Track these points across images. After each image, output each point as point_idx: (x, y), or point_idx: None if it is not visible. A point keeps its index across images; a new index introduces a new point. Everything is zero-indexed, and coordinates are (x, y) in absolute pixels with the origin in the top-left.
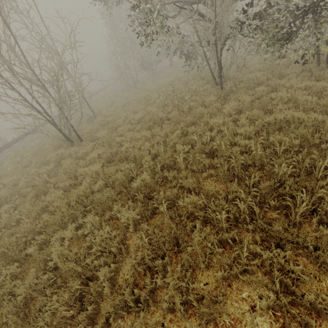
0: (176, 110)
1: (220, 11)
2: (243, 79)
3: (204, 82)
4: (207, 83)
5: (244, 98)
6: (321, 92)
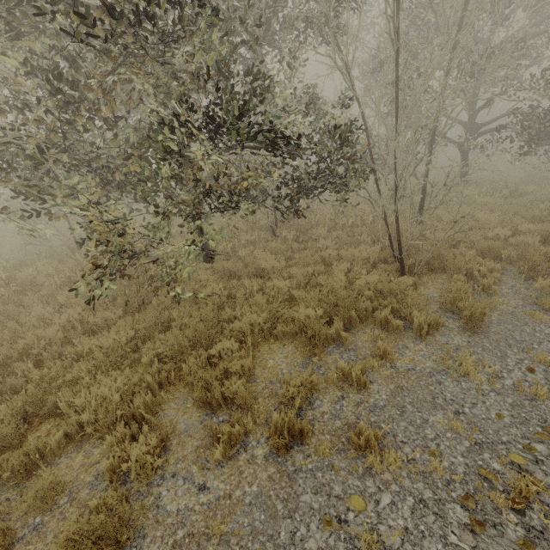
0: None
1: None
2: None
3: None
4: None
5: None
6: None
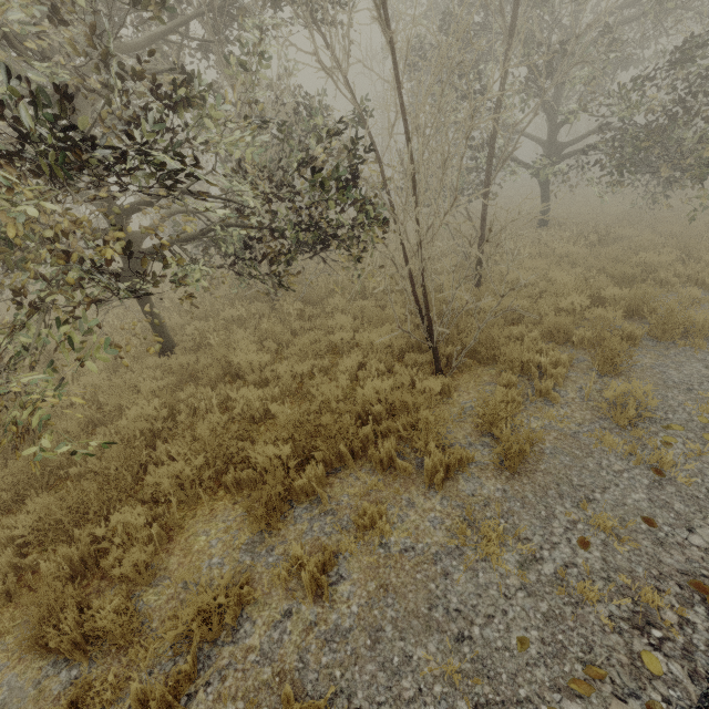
0: None
1: None
2: None
3: None
4: None
5: None
6: None
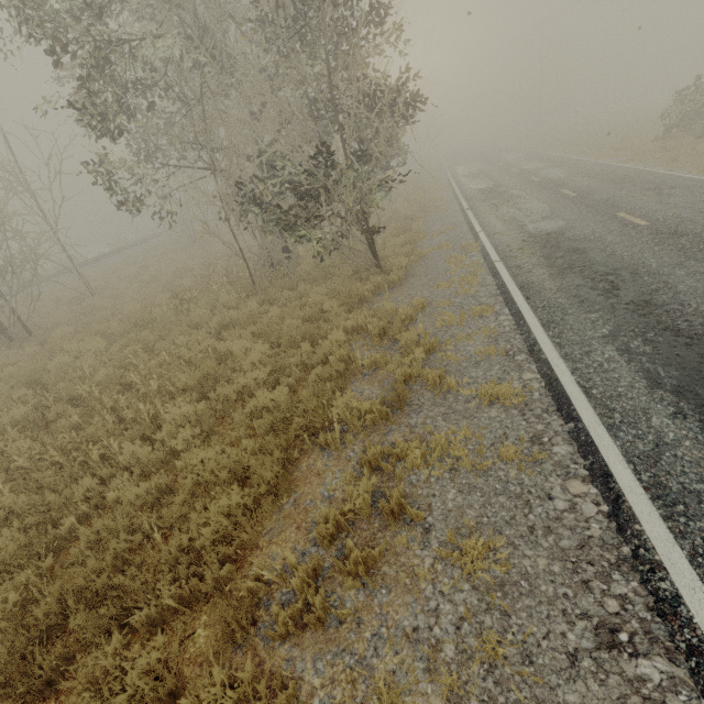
0: (171, 310)
1: (243, 176)
2: (297, 270)
3: (262, 262)
4: (264, 266)
5: (252, 306)
6: (327, 312)
